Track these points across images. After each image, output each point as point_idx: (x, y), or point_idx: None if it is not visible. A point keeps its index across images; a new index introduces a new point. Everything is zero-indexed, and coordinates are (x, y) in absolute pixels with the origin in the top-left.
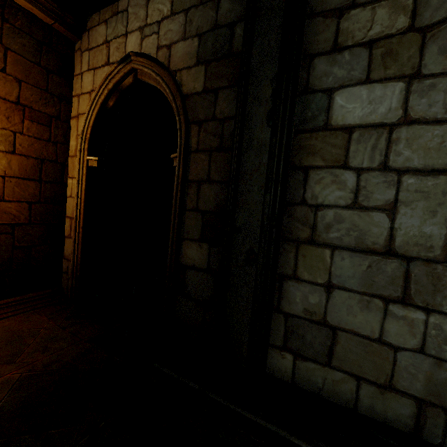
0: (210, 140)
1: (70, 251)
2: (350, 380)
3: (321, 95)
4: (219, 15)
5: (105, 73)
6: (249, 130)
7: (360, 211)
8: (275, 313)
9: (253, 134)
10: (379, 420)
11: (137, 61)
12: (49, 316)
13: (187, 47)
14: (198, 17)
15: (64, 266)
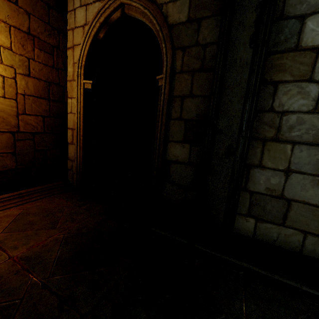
0: (193, 62)
1: (73, 153)
2: (298, 234)
3: (294, 21)
4: None
5: (96, 8)
6: (233, 51)
7: (318, 115)
8: (242, 192)
9: (236, 55)
10: (318, 258)
11: None
12: (65, 199)
13: None
14: None
15: (69, 165)
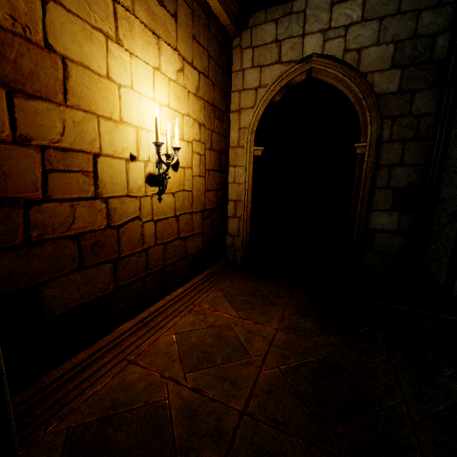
0: (405, 132)
1: (235, 228)
2: None
3: None
4: (420, 26)
5: (275, 71)
6: None
7: None
8: None
9: None
10: None
11: (318, 62)
12: (243, 278)
13: (381, 52)
14: (395, 25)
15: (228, 241)
